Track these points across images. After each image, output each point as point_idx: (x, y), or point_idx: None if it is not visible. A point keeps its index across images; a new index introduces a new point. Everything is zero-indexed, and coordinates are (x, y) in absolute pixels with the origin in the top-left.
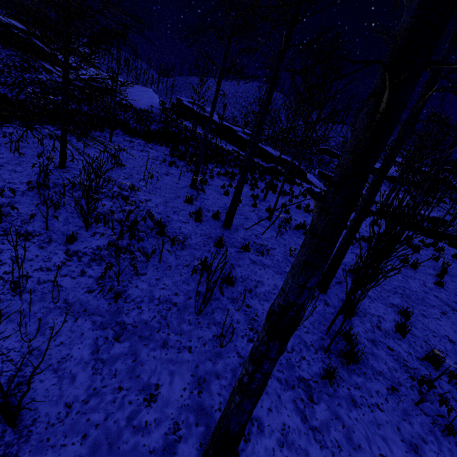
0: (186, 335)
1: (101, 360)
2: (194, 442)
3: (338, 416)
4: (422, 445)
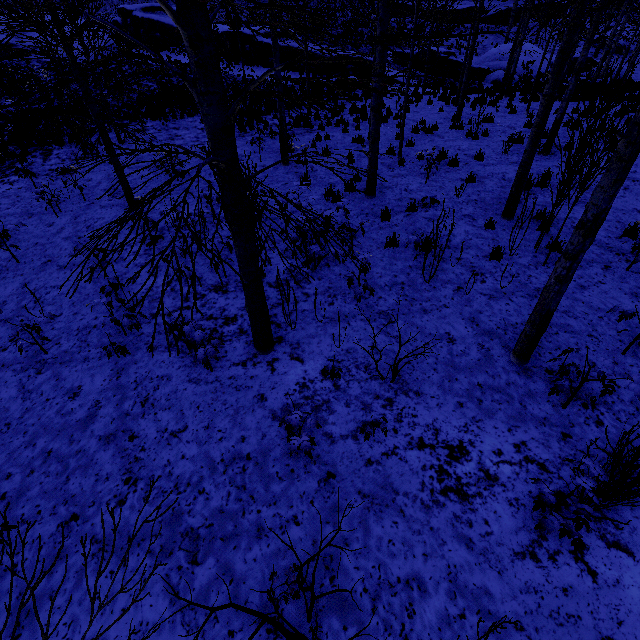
0: (433, 299)
1: (397, 337)
2: (498, 347)
3: (577, 299)
4: (639, 291)
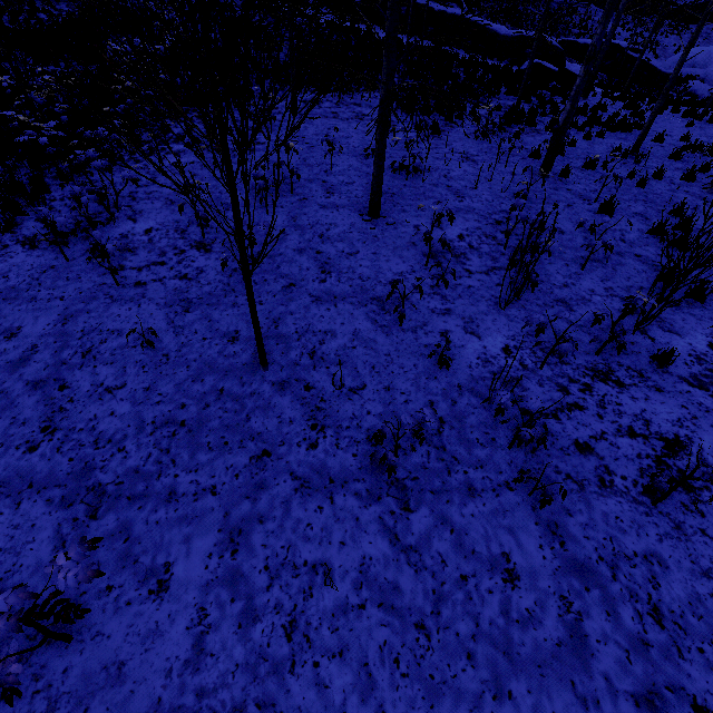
0: None
1: None
2: None
3: None
4: None
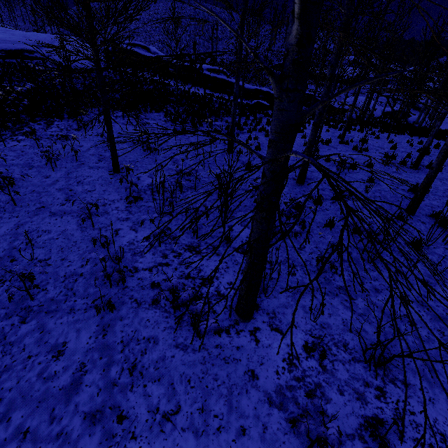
0: (379, 279)
1: (362, 314)
2: None
3: None
4: None
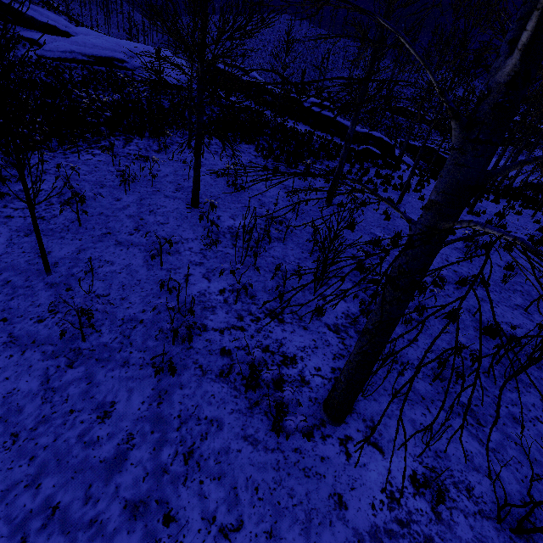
0: (519, 404)
1: (495, 450)
2: None
3: None
4: None
